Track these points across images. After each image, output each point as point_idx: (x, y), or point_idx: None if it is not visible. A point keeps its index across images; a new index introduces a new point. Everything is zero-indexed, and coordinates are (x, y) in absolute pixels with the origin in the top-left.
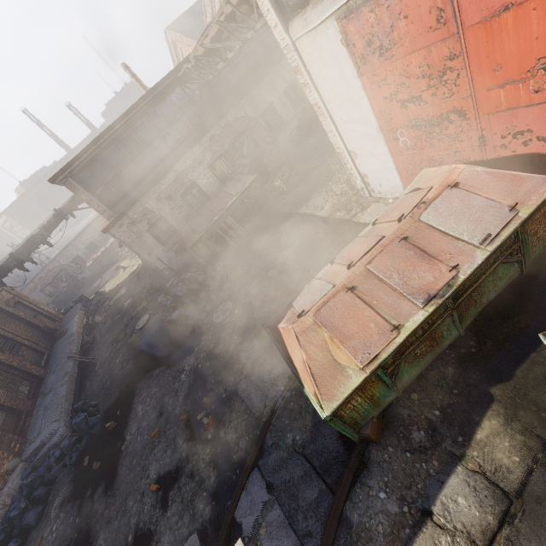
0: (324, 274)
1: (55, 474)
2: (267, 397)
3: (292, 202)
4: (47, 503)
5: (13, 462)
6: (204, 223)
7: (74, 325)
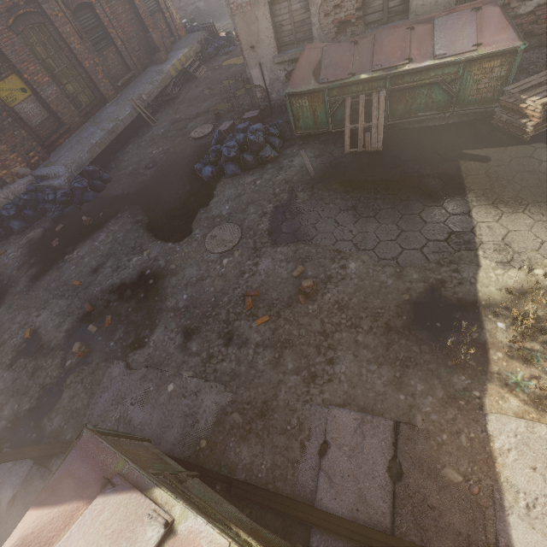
0: (182, 546)
1: (48, 209)
2: (104, 422)
3: (498, 171)
4: (32, 225)
5: (24, 170)
6: (342, 67)
7: (173, 61)
